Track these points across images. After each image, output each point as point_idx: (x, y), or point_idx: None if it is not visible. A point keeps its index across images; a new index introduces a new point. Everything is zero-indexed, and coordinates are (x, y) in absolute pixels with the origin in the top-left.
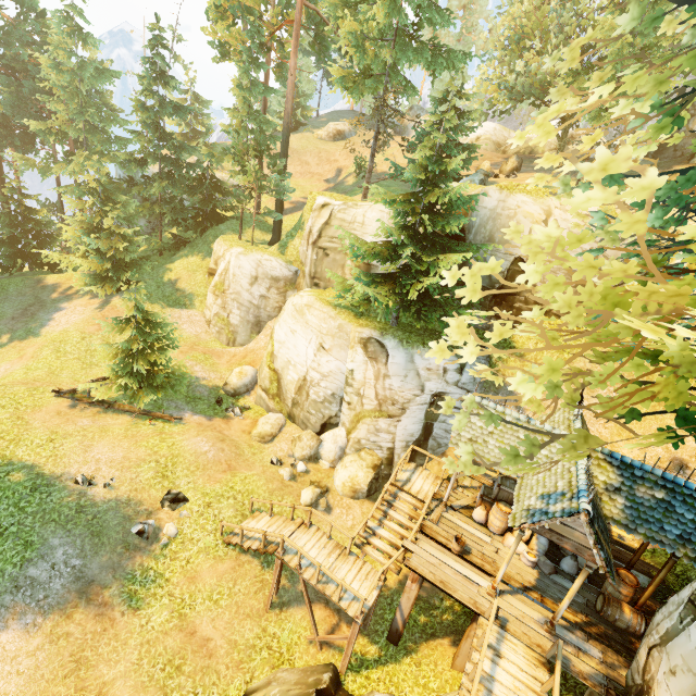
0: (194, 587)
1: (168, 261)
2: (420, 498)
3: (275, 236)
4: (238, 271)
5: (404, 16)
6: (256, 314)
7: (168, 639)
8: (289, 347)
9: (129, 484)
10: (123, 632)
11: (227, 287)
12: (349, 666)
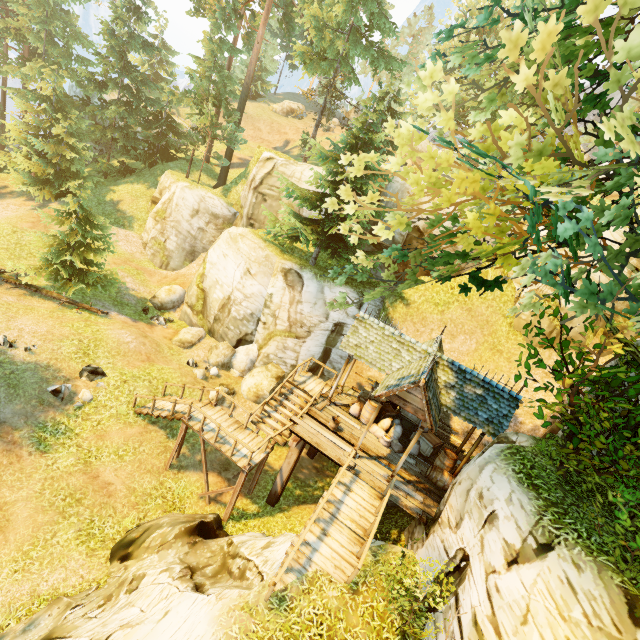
0: (101, 443)
1: (112, 183)
2: (311, 394)
3: (221, 181)
4: (182, 202)
5: (359, 17)
6: (192, 244)
7: (71, 479)
8: (220, 268)
9: (51, 353)
10: (29, 467)
11: (169, 215)
12: (231, 517)
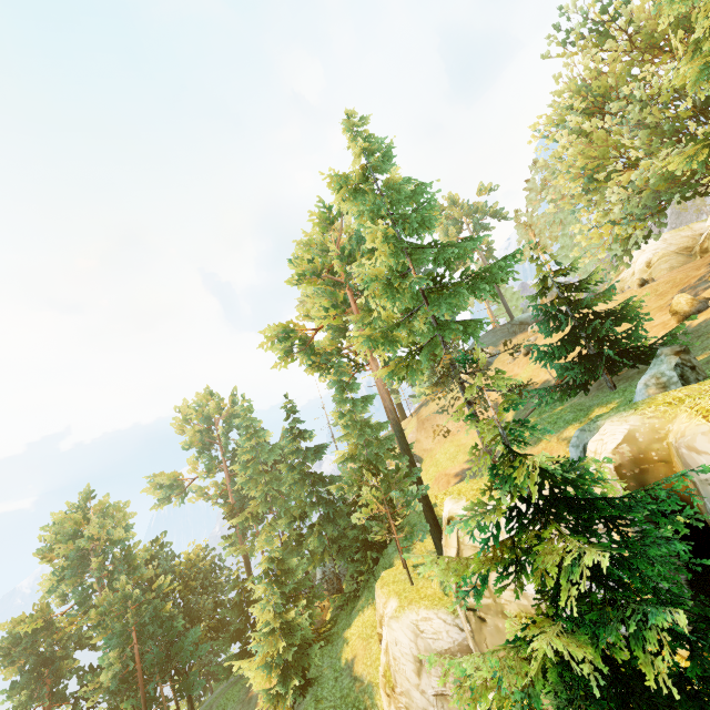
0: None
1: (347, 622)
2: None
3: (439, 550)
4: (396, 649)
5: (415, 283)
6: None
7: None
8: None
9: None
10: None
11: (394, 681)
12: None
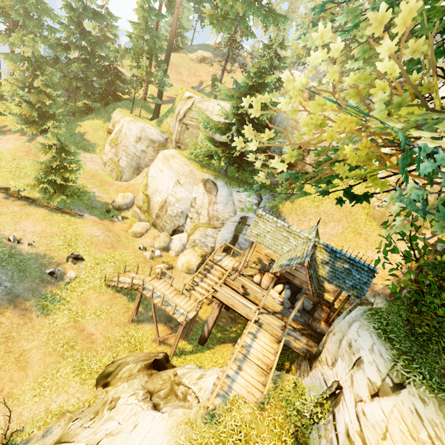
0: (85, 307)
1: (79, 120)
2: (226, 269)
3: (155, 115)
4: (128, 132)
5: None
6: (137, 162)
7: (66, 332)
8: (158, 180)
9: (46, 246)
10: (37, 325)
11: (120, 142)
12: (175, 353)
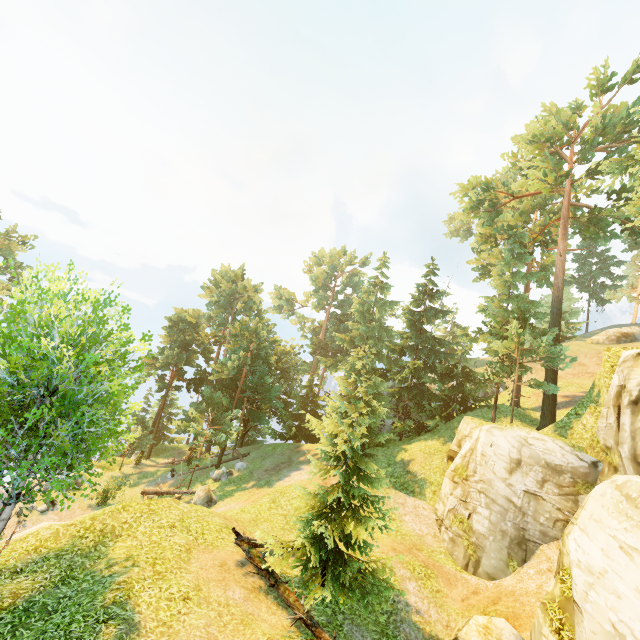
0: None
1: (405, 442)
2: None
3: (545, 421)
4: (489, 449)
5: None
6: (517, 523)
7: None
8: (619, 590)
9: None
10: None
11: (472, 471)
12: None
